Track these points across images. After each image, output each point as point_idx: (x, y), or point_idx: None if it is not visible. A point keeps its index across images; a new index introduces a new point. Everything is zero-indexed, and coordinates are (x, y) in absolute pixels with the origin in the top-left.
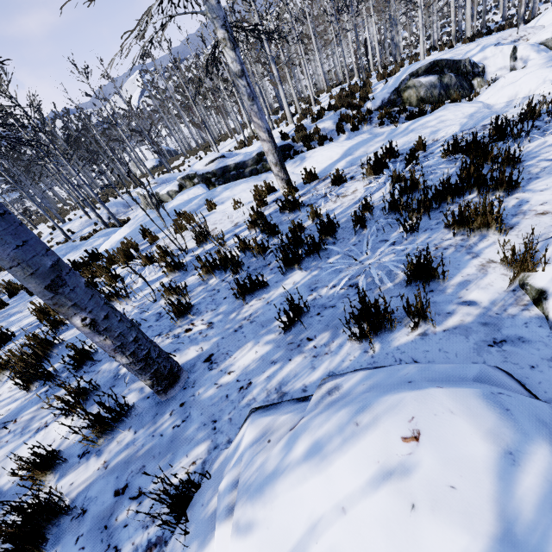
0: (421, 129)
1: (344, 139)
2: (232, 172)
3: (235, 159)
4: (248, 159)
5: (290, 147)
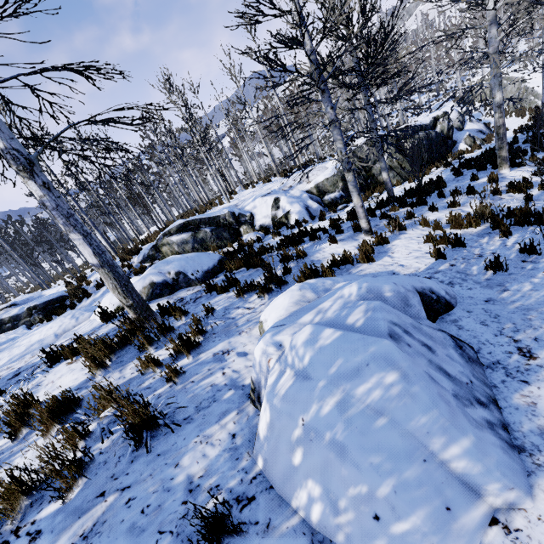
0: (6, 351)
1: (99, 294)
2: (8, 324)
3: (10, 312)
4: (22, 313)
5: (63, 299)
